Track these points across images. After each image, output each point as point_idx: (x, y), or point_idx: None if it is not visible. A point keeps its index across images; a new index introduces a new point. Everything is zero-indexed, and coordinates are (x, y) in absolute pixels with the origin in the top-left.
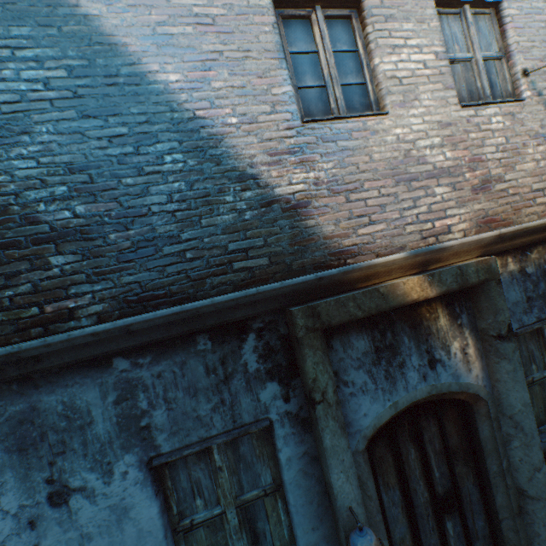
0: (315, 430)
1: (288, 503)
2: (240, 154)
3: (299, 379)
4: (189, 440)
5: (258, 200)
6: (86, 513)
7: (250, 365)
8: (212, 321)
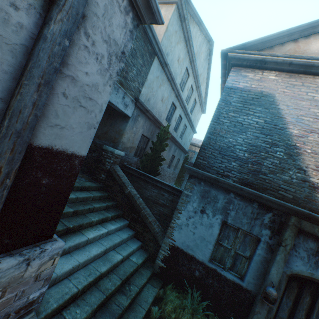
0: (274, 253)
1: (250, 265)
2: (303, 162)
3: (278, 236)
4: (235, 224)
5: (301, 178)
6: (205, 219)
7: (265, 220)
8: (262, 201)
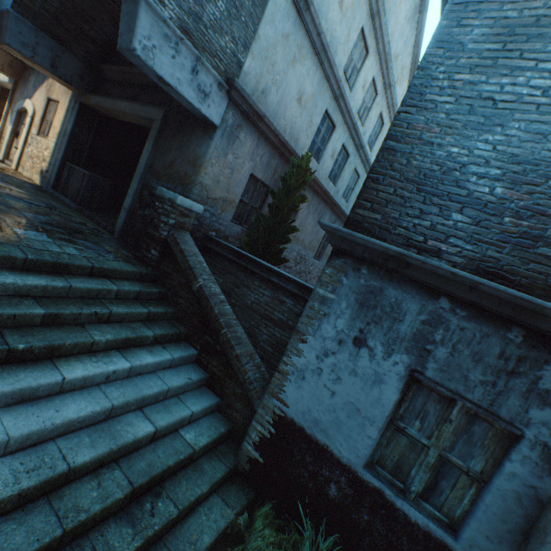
0: None
1: (480, 498)
2: None
3: None
4: (447, 383)
5: None
6: (363, 362)
7: (542, 381)
8: (542, 325)
